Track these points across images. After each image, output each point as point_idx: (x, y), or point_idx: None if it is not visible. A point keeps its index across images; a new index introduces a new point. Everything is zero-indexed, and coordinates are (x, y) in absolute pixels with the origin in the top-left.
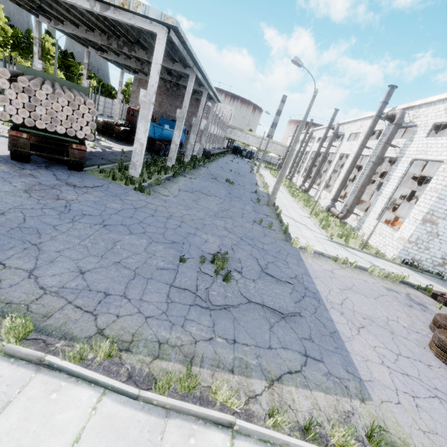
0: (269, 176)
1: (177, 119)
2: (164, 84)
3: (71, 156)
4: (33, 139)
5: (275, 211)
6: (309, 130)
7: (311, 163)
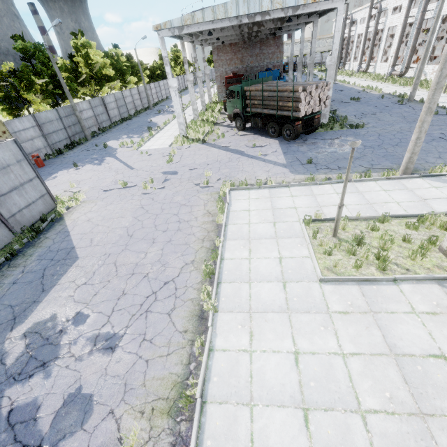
0: (345, 78)
1: (308, 66)
2: (242, 39)
3: (314, 124)
4: (302, 123)
5: (422, 103)
6: (377, 4)
7: (398, 43)
